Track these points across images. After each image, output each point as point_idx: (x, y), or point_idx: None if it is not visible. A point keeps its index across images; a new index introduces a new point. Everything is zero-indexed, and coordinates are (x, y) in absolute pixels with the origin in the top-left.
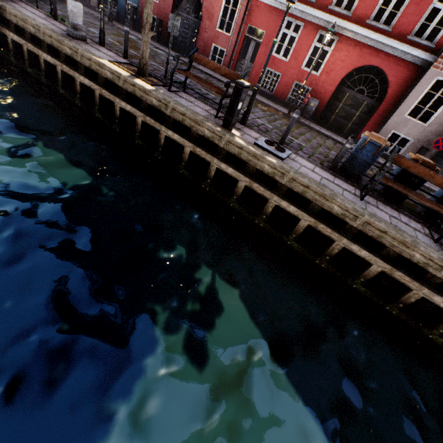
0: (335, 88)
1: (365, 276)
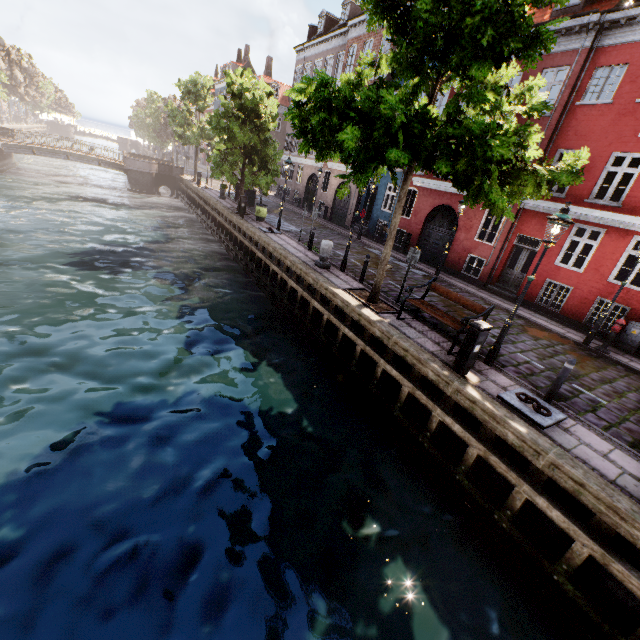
0: None
1: None
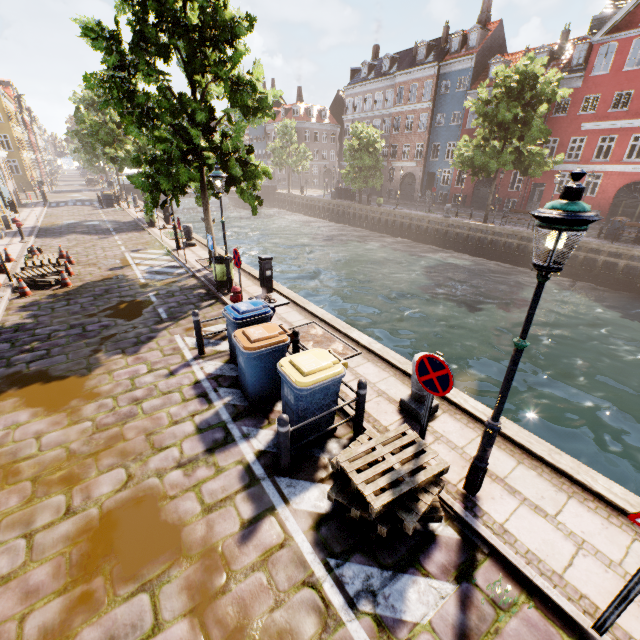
0: (611, 201)
1: (617, 270)
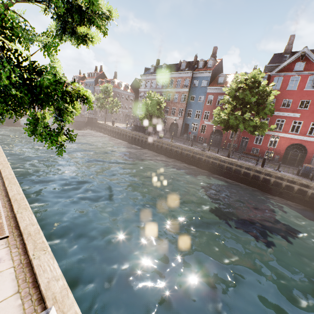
0: (284, 151)
1: None
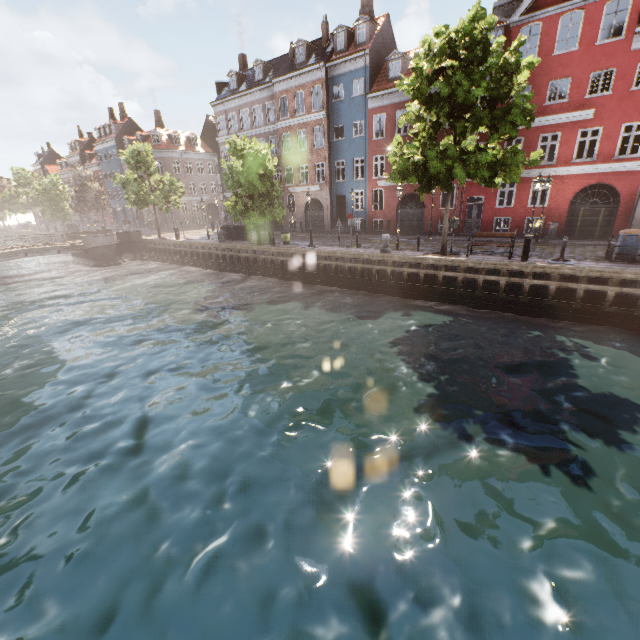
0: (567, 209)
1: None
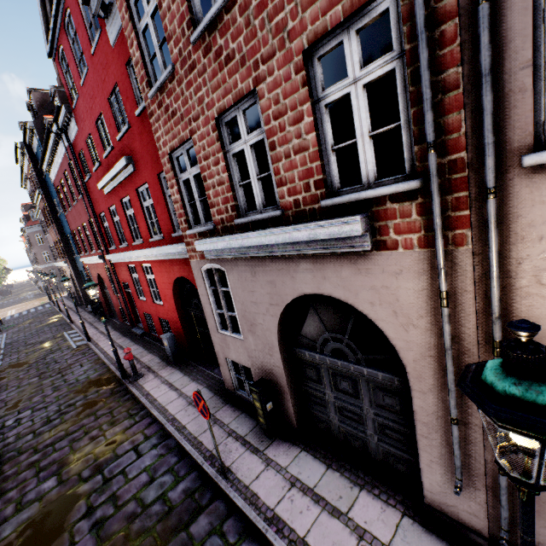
0: (180, 312)
1: None
